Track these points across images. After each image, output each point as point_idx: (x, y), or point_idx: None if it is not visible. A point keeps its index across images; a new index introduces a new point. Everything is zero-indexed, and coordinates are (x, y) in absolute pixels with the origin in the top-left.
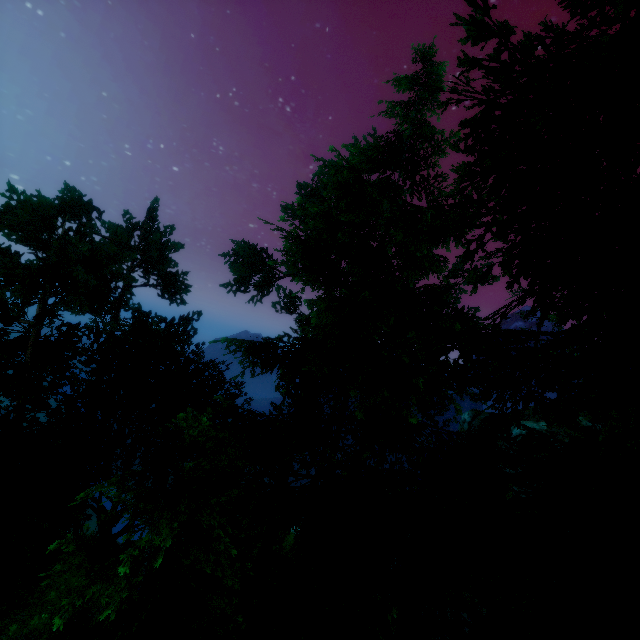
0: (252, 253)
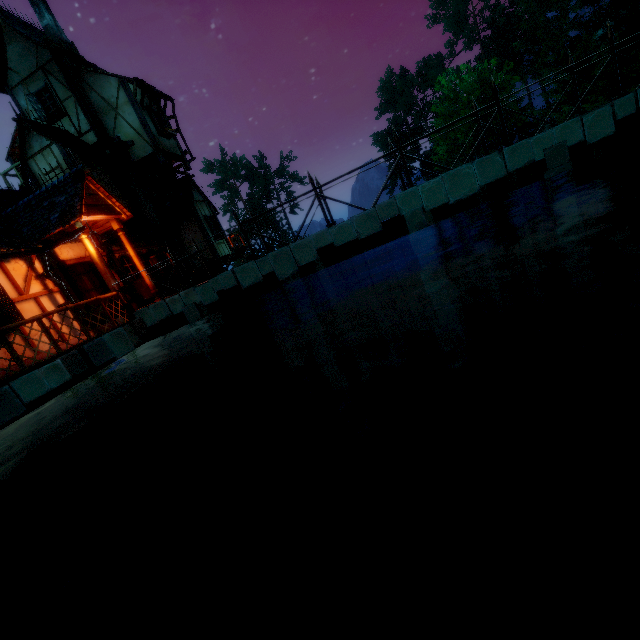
0: (435, 59)
